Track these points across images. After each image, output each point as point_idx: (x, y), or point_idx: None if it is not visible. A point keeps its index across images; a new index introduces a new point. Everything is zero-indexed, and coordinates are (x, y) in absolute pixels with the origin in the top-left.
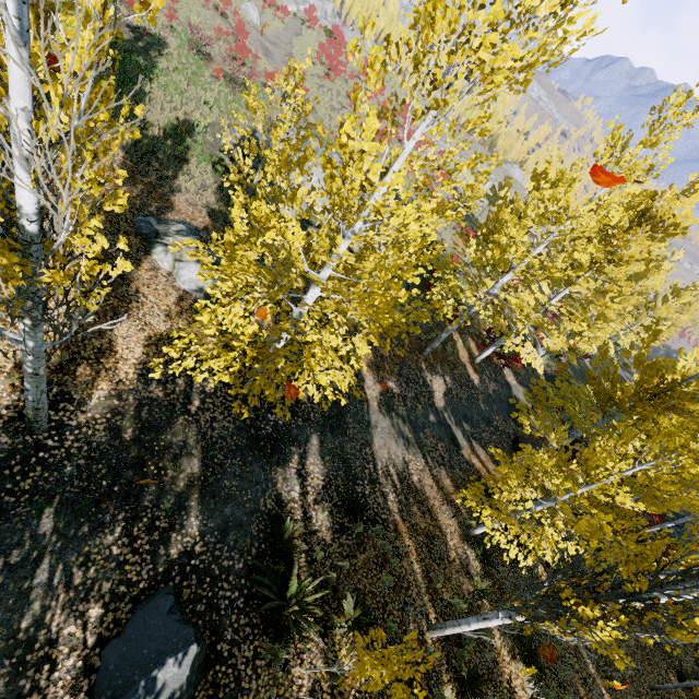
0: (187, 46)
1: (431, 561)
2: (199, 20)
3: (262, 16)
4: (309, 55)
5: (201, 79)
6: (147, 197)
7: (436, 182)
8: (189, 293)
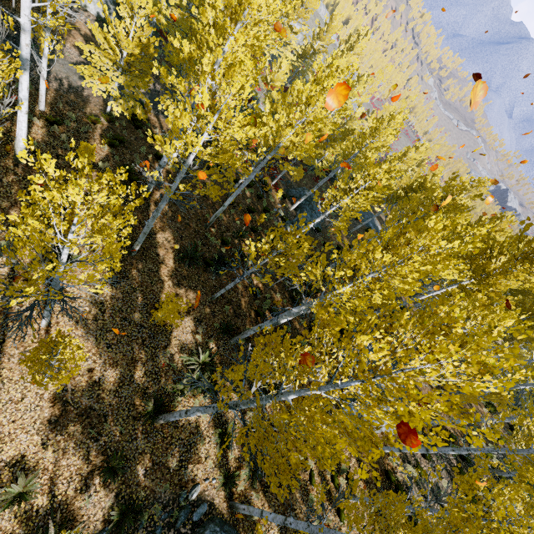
0: None
1: (64, 103)
2: None
3: None
4: None
5: None
6: None
7: None
8: None
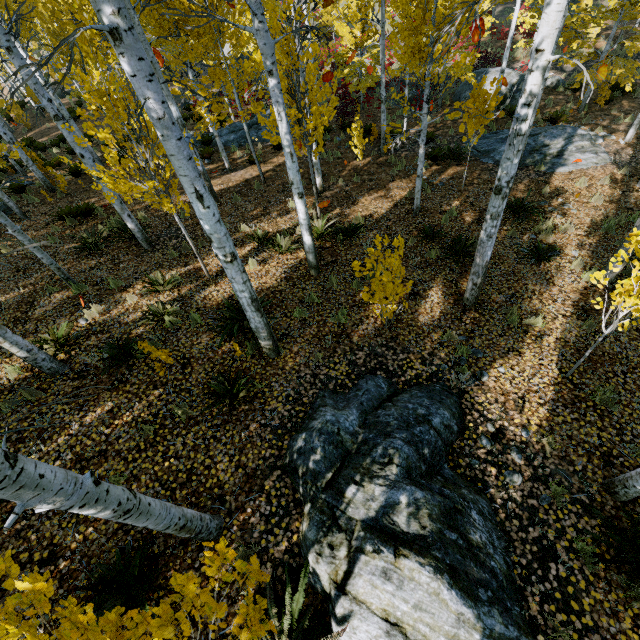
0: None
1: None
2: None
3: None
4: None
5: None
6: None
7: None
8: None
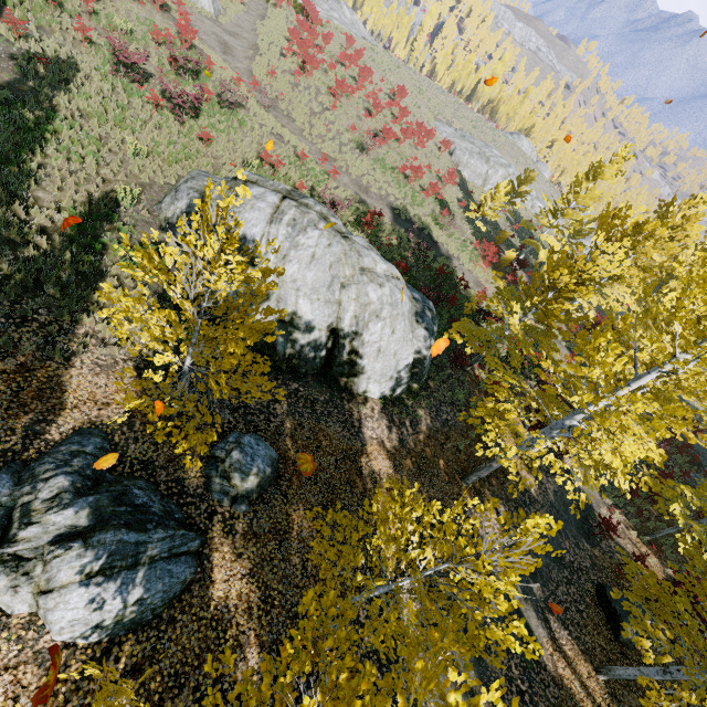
0: (111, 66)
1: None
2: (127, 23)
3: (216, 0)
4: (278, 44)
5: (131, 114)
6: (8, 408)
7: (442, 183)
8: (74, 643)
